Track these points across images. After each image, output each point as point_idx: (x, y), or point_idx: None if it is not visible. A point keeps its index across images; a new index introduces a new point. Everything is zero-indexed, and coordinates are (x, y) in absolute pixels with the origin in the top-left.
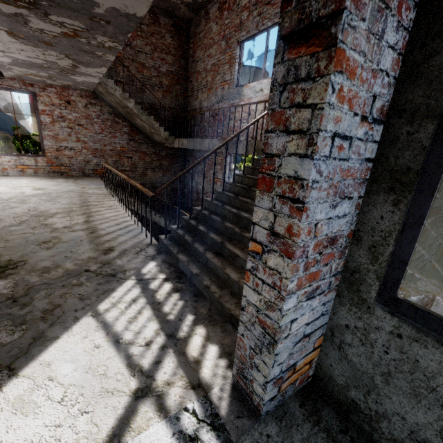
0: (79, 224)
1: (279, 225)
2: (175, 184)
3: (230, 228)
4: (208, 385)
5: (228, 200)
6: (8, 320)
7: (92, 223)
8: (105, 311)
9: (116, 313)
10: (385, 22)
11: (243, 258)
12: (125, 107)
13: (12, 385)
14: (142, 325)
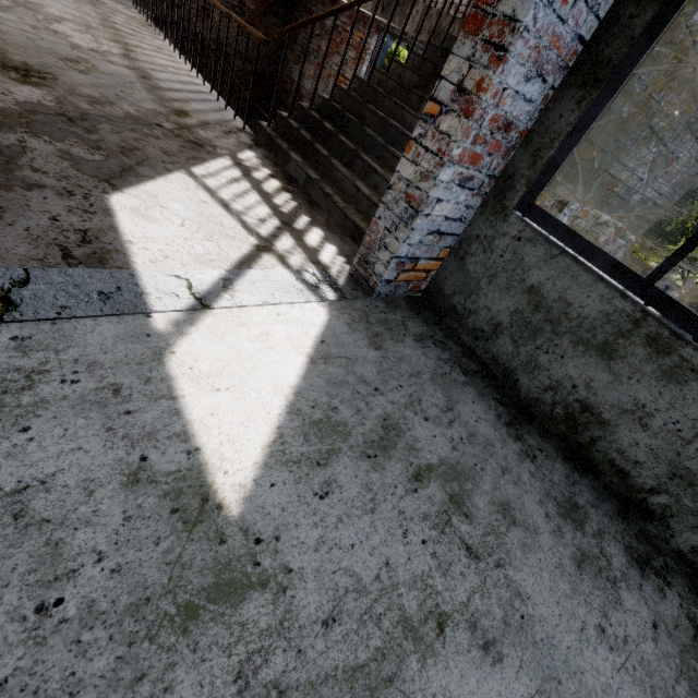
0: (115, 55)
1: (471, 79)
2: (261, 62)
3: (371, 134)
4: (327, 266)
5: (374, 98)
6: (77, 139)
7: (138, 62)
8: (202, 177)
9: (217, 184)
10: None
11: (382, 174)
12: None
13: (121, 197)
14: (252, 205)
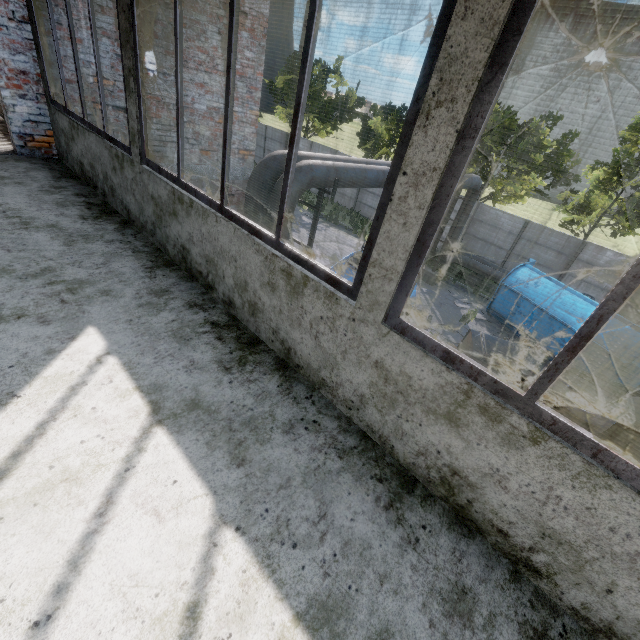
0: None
1: None
2: None
3: None
4: None
5: None
6: None
7: None
8: None
9: None
10: None
11: None
12: None
13: None
14: None
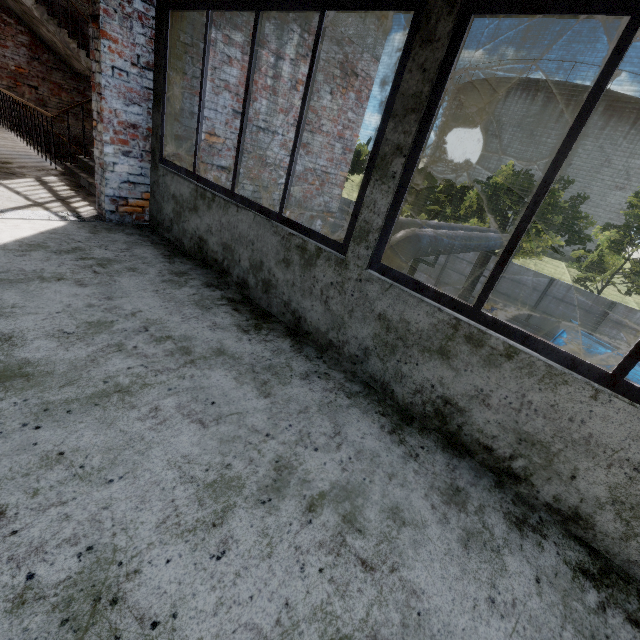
0: None
1: (99, 108)
2: None
3: None
4: (80, 212)
5: None
6: None
7: None
8: (7, 184)
9: (17, 186)
10: (131, 23)
11: None
12: (19, 2)
13: None
14: (39, 193)
